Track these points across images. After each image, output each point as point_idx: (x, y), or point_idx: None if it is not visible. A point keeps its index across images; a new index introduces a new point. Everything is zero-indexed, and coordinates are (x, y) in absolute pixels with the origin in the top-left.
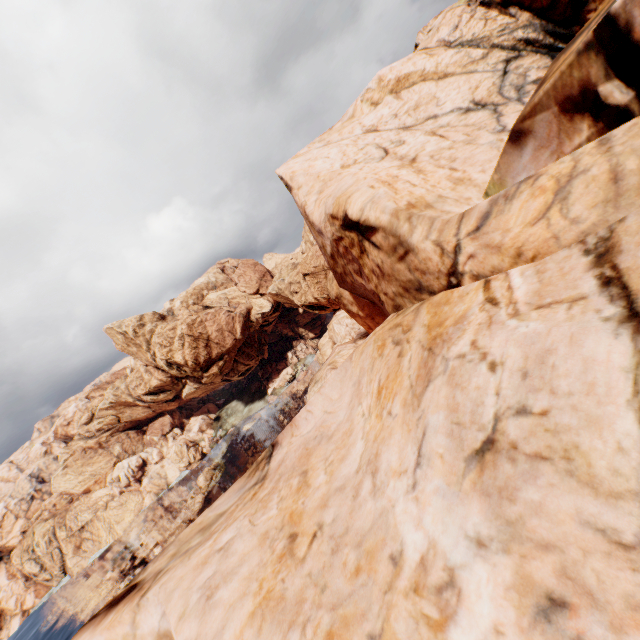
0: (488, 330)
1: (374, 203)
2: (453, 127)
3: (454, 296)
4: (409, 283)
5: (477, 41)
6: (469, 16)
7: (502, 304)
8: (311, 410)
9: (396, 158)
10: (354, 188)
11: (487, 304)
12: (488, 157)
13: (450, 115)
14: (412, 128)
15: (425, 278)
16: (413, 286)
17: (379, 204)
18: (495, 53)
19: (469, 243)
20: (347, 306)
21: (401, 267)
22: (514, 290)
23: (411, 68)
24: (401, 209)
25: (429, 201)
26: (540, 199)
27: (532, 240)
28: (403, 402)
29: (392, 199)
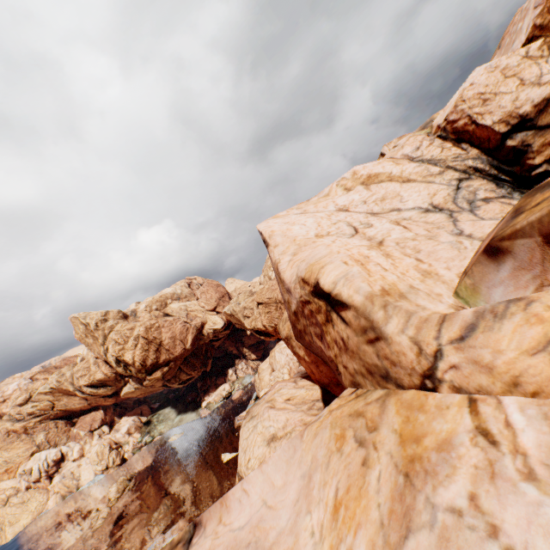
0: (492, 485)
1: (348, 280)
2: (414, 221)
3: (430, 403)
4: (375, 367)
5: (435, 161)
6: (429, 143)
7: (504, 447)
8: (248, 490)
9: (365, 238)
10: (328, 259)
11: (480, 437)
12: (450, 255)
13: (412, 211)
14: (379, 215)
15: (394, 369)
16: (379, 371)
17: (353, 282)
18: (449, 172)
19: (453, 352)
20: (295, 348)
21: (368, 349)
22: (517, 431)
23: (380, 169)
24: (376, 294)
25: (402, 290)
26: (537, 328)
27: (532, 372)
28: (370, 546)
29: (366, 281)
